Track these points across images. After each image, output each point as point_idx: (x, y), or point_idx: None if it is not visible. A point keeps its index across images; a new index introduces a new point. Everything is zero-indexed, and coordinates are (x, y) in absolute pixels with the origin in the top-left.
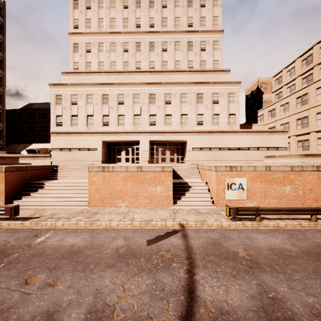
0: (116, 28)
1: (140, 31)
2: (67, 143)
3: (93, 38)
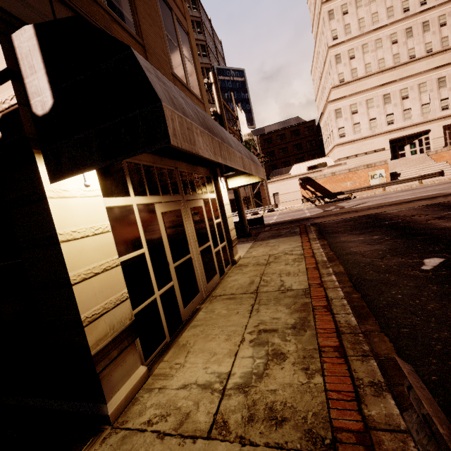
0: (379, 22)
1: (410, 15)
2: (353, 150)
3: (354, 43)
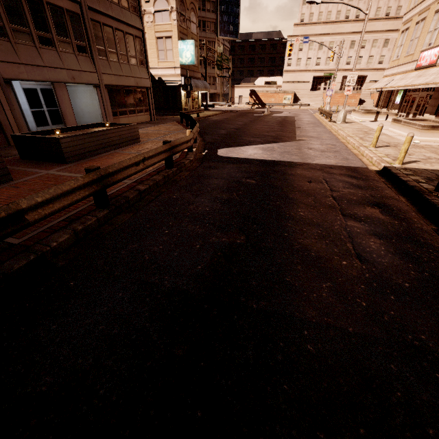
0: None
1: None
2: (292, 78)
3: None
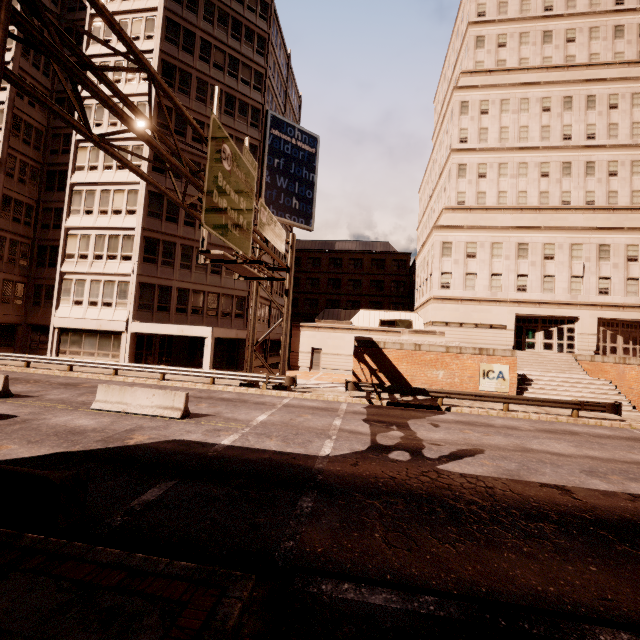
0: (528, 141)
1: (571, 146)
2: (458, 314)
3: (489, 157)
